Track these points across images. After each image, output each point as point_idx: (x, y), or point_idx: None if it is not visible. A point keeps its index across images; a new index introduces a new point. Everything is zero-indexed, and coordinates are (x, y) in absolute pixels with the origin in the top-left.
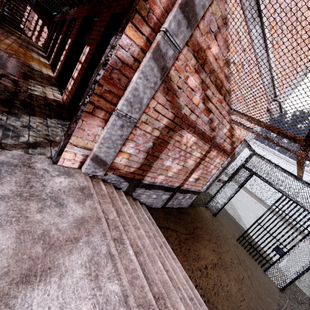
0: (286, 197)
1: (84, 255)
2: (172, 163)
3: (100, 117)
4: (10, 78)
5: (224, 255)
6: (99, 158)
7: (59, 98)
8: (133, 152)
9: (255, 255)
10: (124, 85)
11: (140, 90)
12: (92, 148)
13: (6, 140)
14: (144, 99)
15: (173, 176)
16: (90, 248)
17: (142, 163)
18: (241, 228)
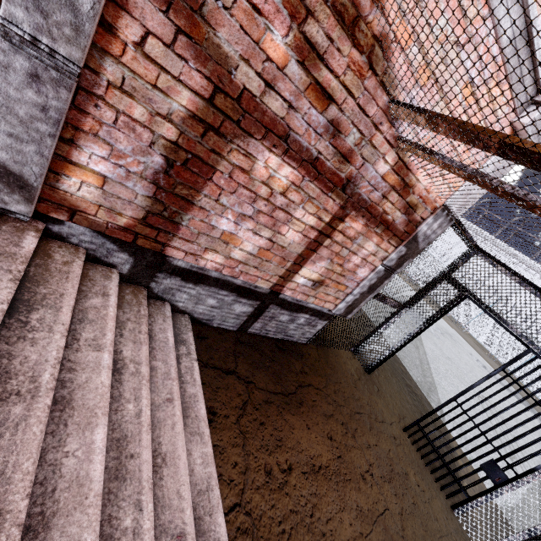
0: (537, 357)
1: None
2: (237, 228)
3: None
4: None
5: (352, 454)
6: None
7: None
8: (112, 173)
9: (438, 469)
10: None
11: None
12: None
13: None
14: None
15: (247, 262)
16: None
17: (148, 210)
18: (429, 409)
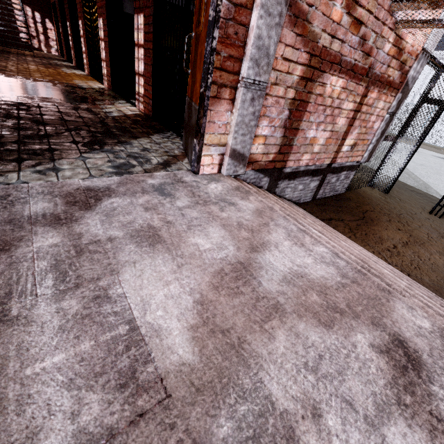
0: None
1: (281, 233)
2: (316, 133)
3: (226, 99)
4: (82, 108)
5: (415, 232)
6: (237, 152)
7: (136, 111)
8: (269, 132)
9: None
10: (242, 39)
11: (264, 36)
12: (225, 143)
13: (145, 166)
14: (270, 47)
15: (320, 151)
16: (282, 228)
17: (280, 145)
18: (434, 198)
